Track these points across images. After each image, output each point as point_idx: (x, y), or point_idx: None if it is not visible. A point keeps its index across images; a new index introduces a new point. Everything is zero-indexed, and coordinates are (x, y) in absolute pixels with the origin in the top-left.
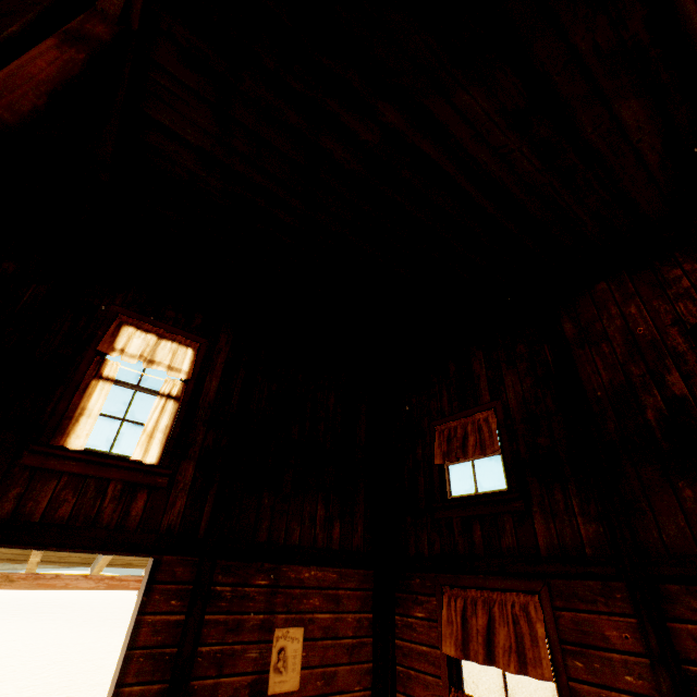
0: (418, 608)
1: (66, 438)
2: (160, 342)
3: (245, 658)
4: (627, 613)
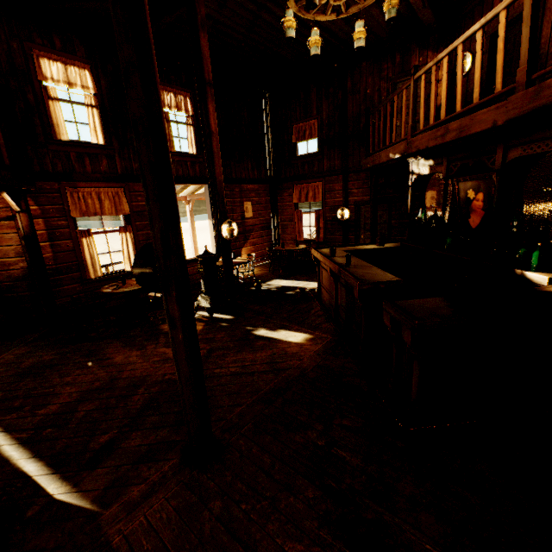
0: (286, 193)
1: (171, 148)
2: (176, 97)
3: (238, 210)
4: (341, 182)
